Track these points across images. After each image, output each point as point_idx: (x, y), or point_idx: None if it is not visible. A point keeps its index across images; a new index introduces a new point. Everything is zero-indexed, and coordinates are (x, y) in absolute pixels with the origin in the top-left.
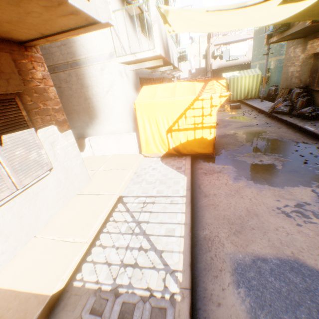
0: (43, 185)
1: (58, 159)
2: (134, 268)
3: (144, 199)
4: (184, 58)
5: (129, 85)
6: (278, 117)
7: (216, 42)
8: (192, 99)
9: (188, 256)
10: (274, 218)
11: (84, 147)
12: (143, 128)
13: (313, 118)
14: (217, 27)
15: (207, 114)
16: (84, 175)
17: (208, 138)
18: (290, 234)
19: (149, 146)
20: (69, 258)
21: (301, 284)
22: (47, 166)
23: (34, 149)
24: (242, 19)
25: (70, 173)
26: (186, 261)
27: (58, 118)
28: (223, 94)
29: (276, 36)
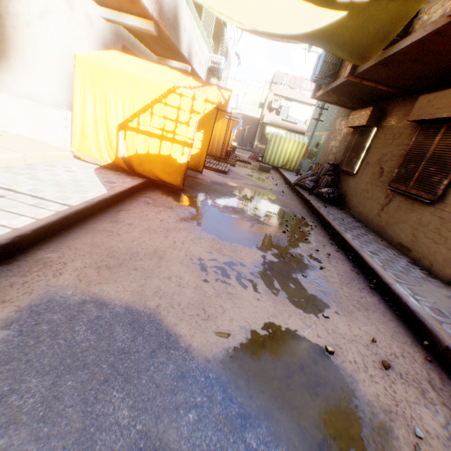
0: None
1: None
2: None
3: None
4: (217, 73)
5: (90, 37)
6: (298, 190)
7: (278, 91)
8: (167, 89)
9: None
10: (182, 267)
11: None
12: (82, 107)
13: (332, 203)
14: (232, 5)
15: (183, 122)
16: None
17: (178, 161)
18: (182, 287)
19: (86, 140)
20: None
21: (124, 343)
22: None
23: None
24: (258, 2)
25: None
26: None
27: None
28: (211, 99)
29: (323, 89)
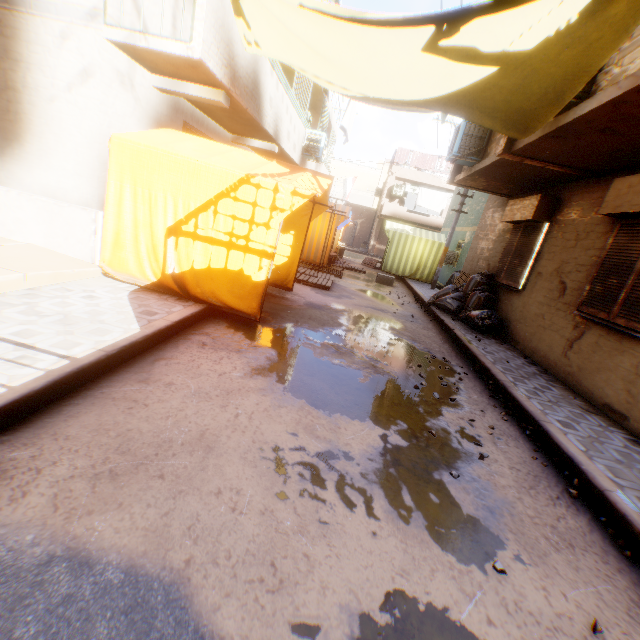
0: None
1: None
2: None
3: None
4: (315, 153)
5: (136, 112)
6: (435, 313)
7: (401, 173)
8: (238, 178)
9: None
10: (244, 467)
11: None
12: (117, 204)
13: (488, 332)
14: (331, 65)
15: (261, 223)
16: None
17: (254, 278)
18: (239, 512)
19: (121, 251)
20: None
21: None
22: None
23: None
24: (367, 58)
25: None
26: None
27: None
28: (301, 190)
29: (465, 171)
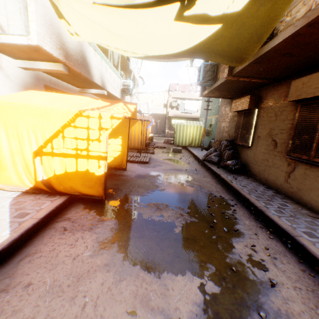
0: None
1: None
2: None
3: None
4: (128, 91)
5: (7, 83)
6: (207, 166)
7: (174, 95)
8: (74, 114)
9: None
10: None
11: None
12: None
13: (238, 172)
14: (122, 39)
15: (94, 139)
16: None
17: (96, 173)
18: None
19: (5, 172)
20: None
21: None
22: None
23: None
24: (142, 31)
25: None
26: None
27: None
28: (116, 115)
29: (207, 89)
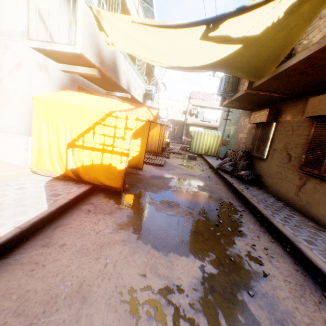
0: None
1: None
2: None
3: None
4: (150, 96)
5: (50, 83)
6: (221, 174)
7: (195, 102)
8: (105, 113)
9: None
10: (108, 312)
11: None
12: (38, 133)
13: (250, 183)
14: (152, 51)
15: (119, 137)
16: None
17: (118, 168)
18: None
19: (41, 158)
20: None
21: None
22: None
23: None
24: (170, 46)
25: None
26: None
27: None
28: (140, 117)
29: (227, 99)
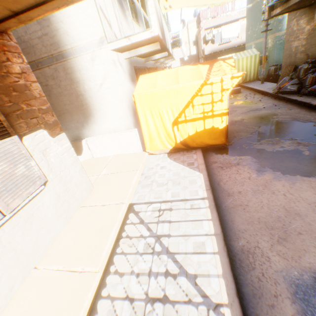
0: (38, 203)
1: (52, 170)
2: (164, 304)
3: (159, 206)
4: (178, 43)
5: (125, 76)
6: (286, 98)
7: (206, 25)
8: (200, 85)
9: (231, 282)
10: None
11: (82, 150)
12: (145, 123)
13: None
14: None
15: (217, 100)
16: (85, 183)
17: (220, 127)
18: None
19: (153, 142)
20: (79, 296)
21: None
22: (39, 180)
23: (20, 162)
24: None
25: (69, 184)
26: (230, 289)
27: (47, 121)
28: (235, 75)
29: (280, 7)
